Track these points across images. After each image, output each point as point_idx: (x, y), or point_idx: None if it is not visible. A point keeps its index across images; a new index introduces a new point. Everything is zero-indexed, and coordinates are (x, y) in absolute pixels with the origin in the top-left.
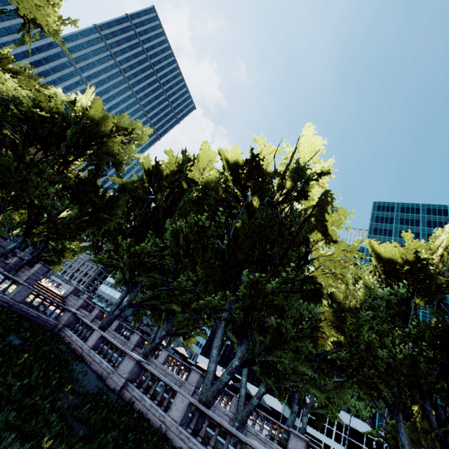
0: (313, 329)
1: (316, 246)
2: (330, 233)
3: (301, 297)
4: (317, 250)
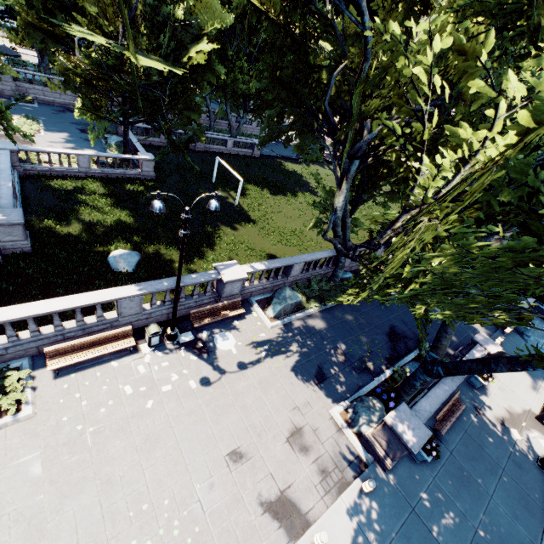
0: None
1: None
2: None
3: None
4: None
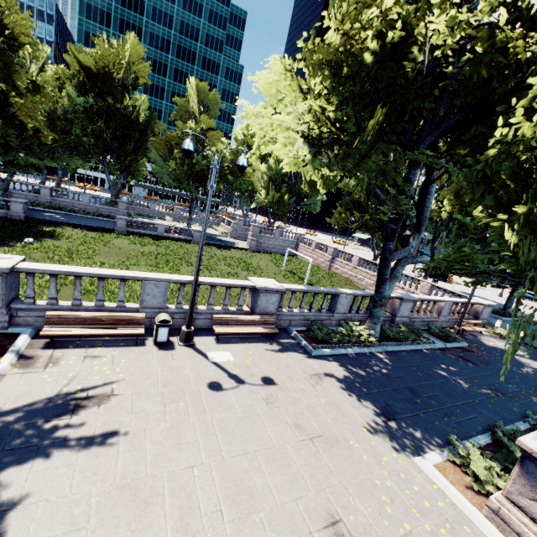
0: (37, 131)
1: (12, 96)
2: (20, 88)
3: (14, 129)
4: (14, 99)
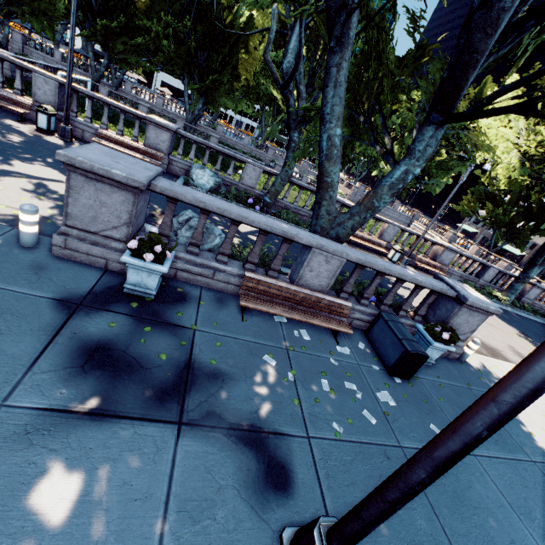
0: None
1: (241, 51)
2: (249, 46)
3: (231, 78)
4: (242, 54)
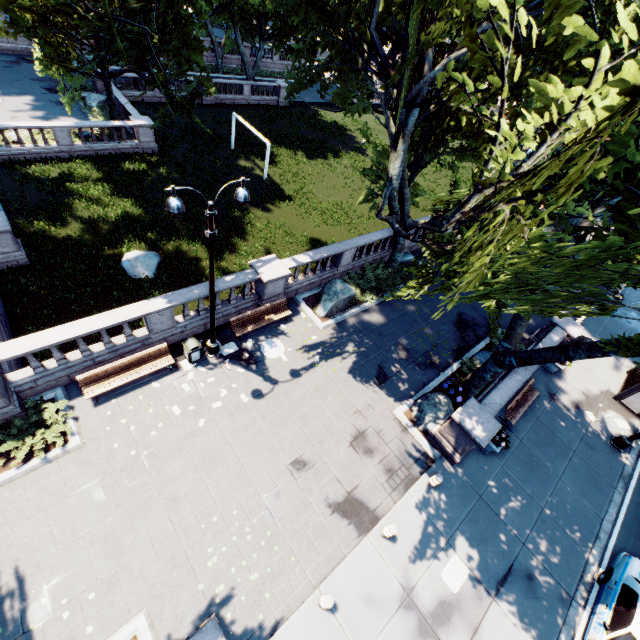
0: None
1: None
2: None
3: None
4: None
